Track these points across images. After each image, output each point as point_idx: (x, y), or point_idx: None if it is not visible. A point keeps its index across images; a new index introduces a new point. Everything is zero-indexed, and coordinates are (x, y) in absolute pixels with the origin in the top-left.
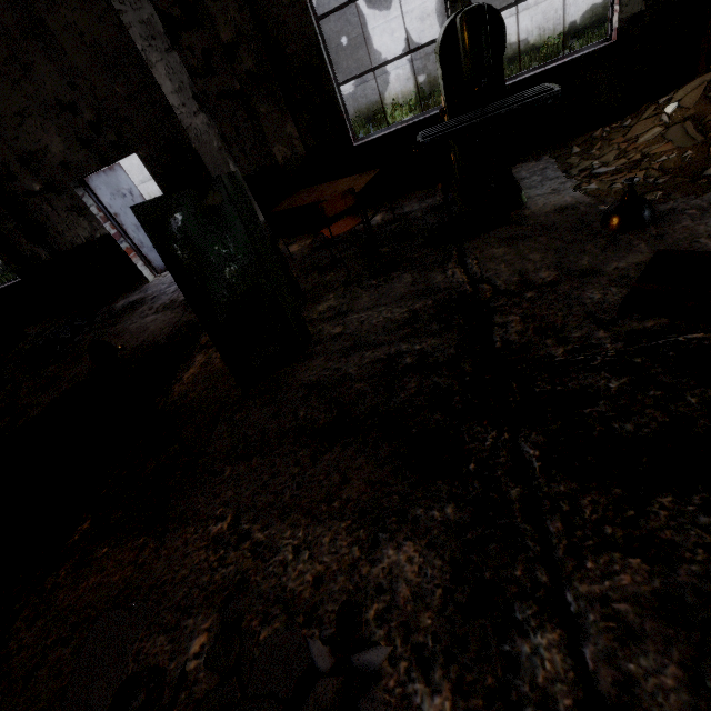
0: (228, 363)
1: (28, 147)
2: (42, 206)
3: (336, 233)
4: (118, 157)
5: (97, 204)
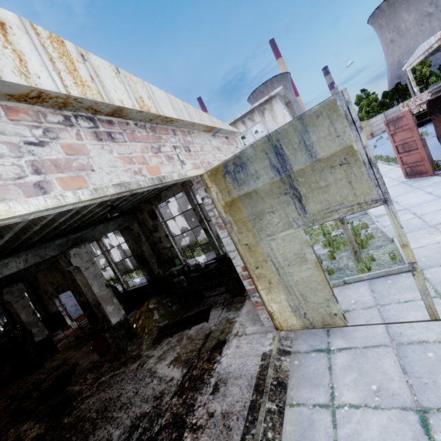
0: (13, 374)
1: (46, 289)
2: (48, 301)
3: (68, 334)
4: (61, 293)
5: (59, 302)
